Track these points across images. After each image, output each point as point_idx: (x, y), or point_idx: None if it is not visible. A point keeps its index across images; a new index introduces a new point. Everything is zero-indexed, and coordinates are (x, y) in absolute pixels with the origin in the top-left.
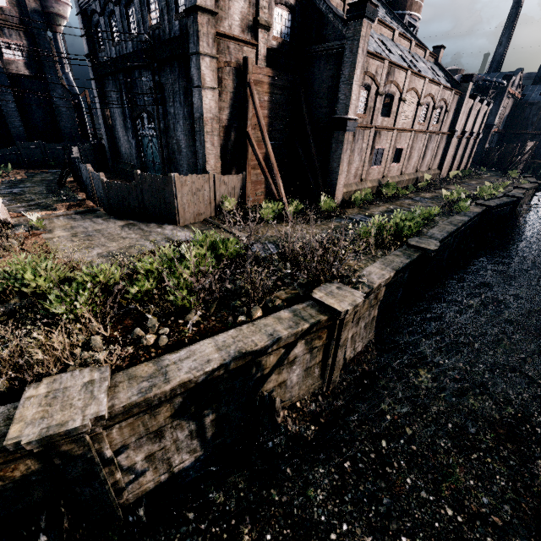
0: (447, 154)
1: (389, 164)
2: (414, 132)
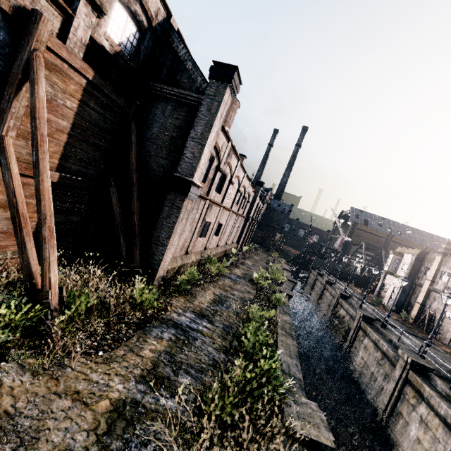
0: (243, 232)
1: (211, 237)
2: (231, 212)
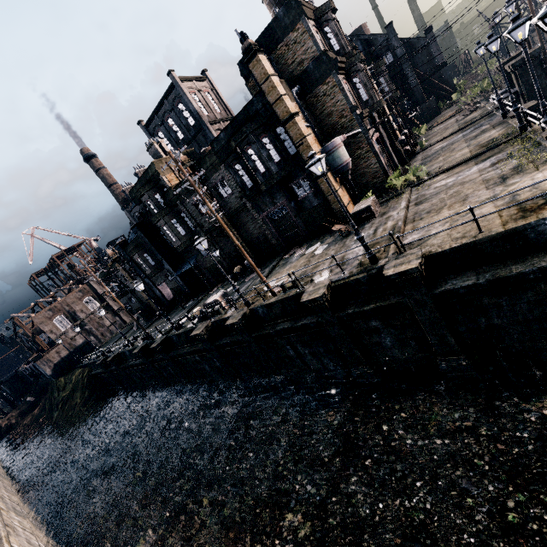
0: None
1: None
2: None
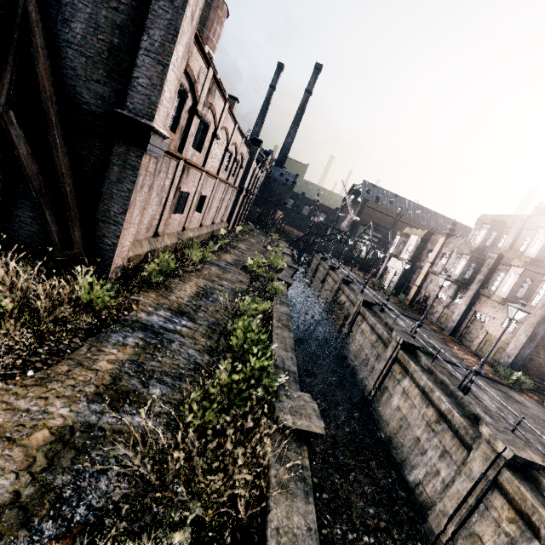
0: (236, 209)
1: (191, 213)
2: (218, 180)
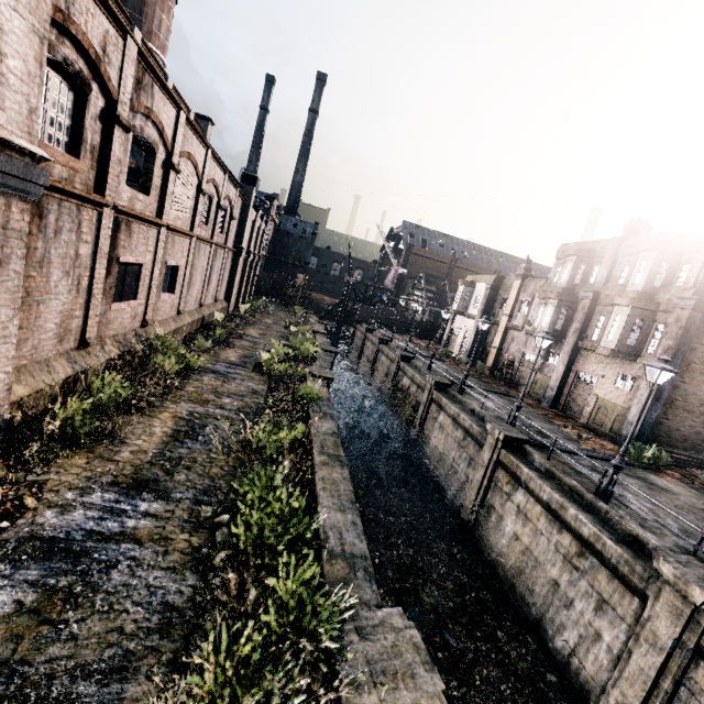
0: (235, 279)
1: (155, 296)
2: (195, 239)
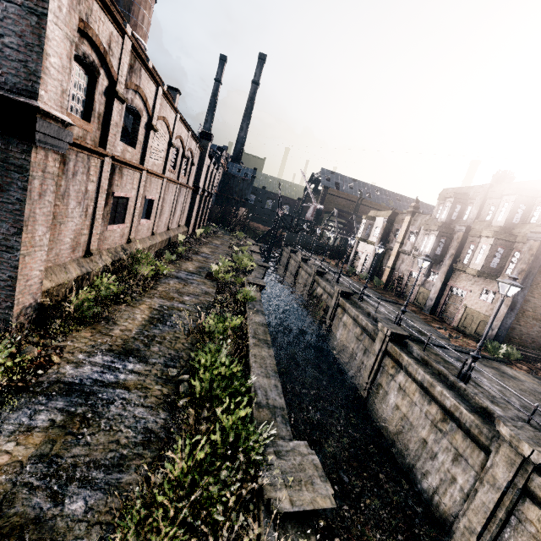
0: (194, 210)
1: (137, 221)
2: (166, 180)
